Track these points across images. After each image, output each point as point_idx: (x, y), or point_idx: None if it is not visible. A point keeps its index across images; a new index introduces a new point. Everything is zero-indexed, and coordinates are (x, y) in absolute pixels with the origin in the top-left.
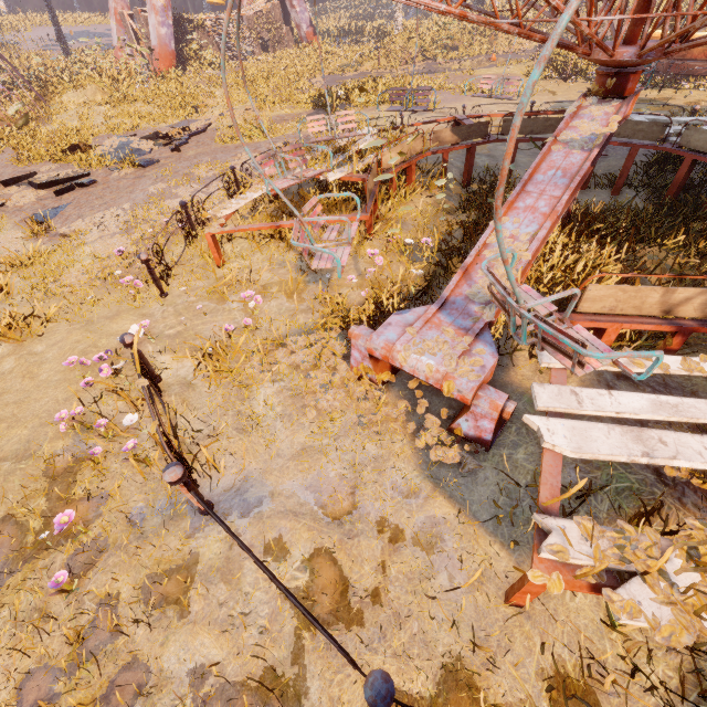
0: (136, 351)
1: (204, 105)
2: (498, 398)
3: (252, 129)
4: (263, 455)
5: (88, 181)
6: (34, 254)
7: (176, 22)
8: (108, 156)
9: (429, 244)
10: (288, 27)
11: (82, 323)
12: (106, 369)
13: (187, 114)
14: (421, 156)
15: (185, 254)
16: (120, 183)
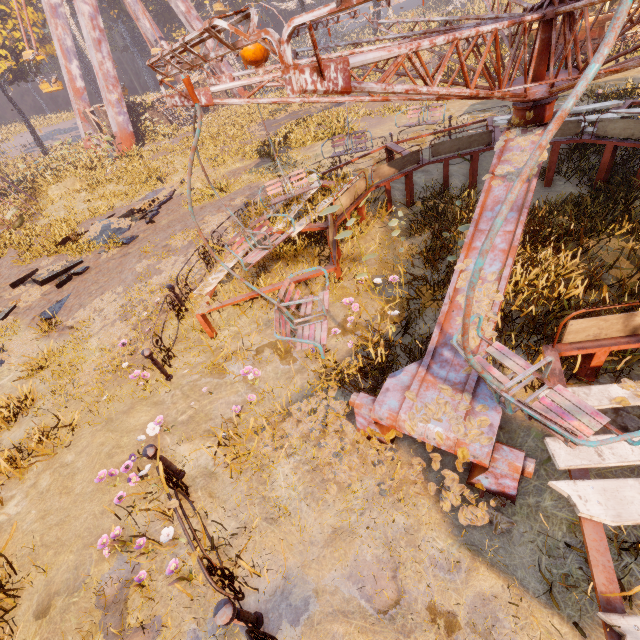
0: (163, 477)
1: (166, 174)
2: (515, 458)
3: (211, 190)
4: (297, 546)
5: (83, 269)
6: (49, 354)
7: (129, 109)
8: (95, 241)
9: (396, 280)
10: None
11: (102, 422)
12: (134, 477)
13: (153, 185)
14: (366, 193)
15: (179, 330)
16: (110, 265)
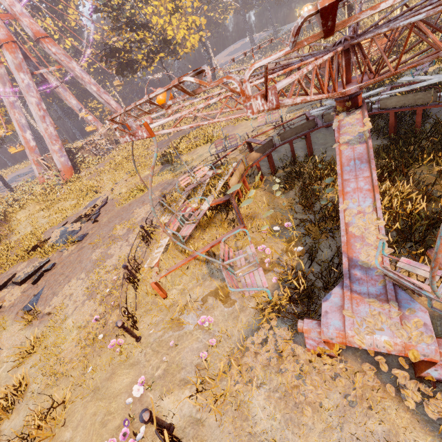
0: None
1: (100, 187)
2: None
3: (134, 191)
4: None
5: (51, 266)
6: (34, 340)
7: (67, 152)
8: (57, 243)
9: (289, 225)
10: (126, 129)
11: (90, 393)
12: None
13: (92, 196)
14: (246, 172)
15: (136, 297)
16: (71, 258)
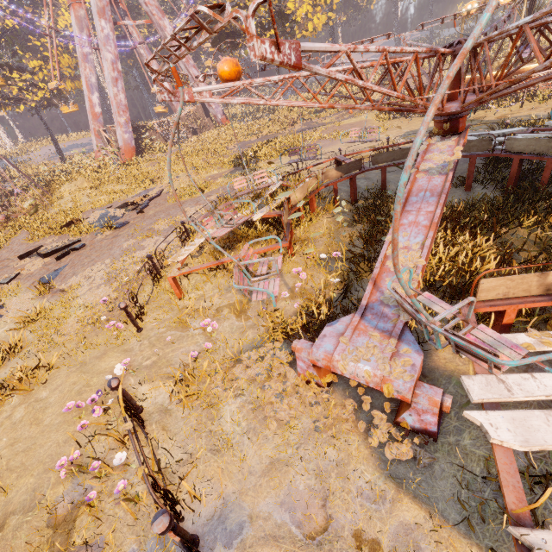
0: (121, 400)
1: (158, 177)
2: (434, 394)
3: (193, 189)
4: (237, 475)
5: (80, 246)
6: (41, 310)
7: (134, 129)
8: (93, 225)
9: (338, 256)
10: (209, 117)
11: (77, 365)
12: (97, 409)
13: (146, 185)
14: (317, 190)
15: (153, 293)
16: (103, 243)
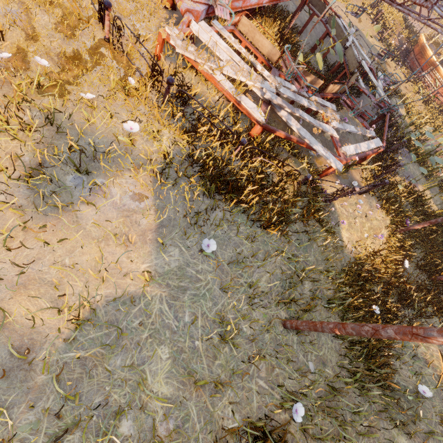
0: None
1: None
2: (191, 17)
3: None
4: None
5: None
6: None
7: None
8: None
9: None
10: None
11: None
12: None
13: None
14: None
15: None
16: None
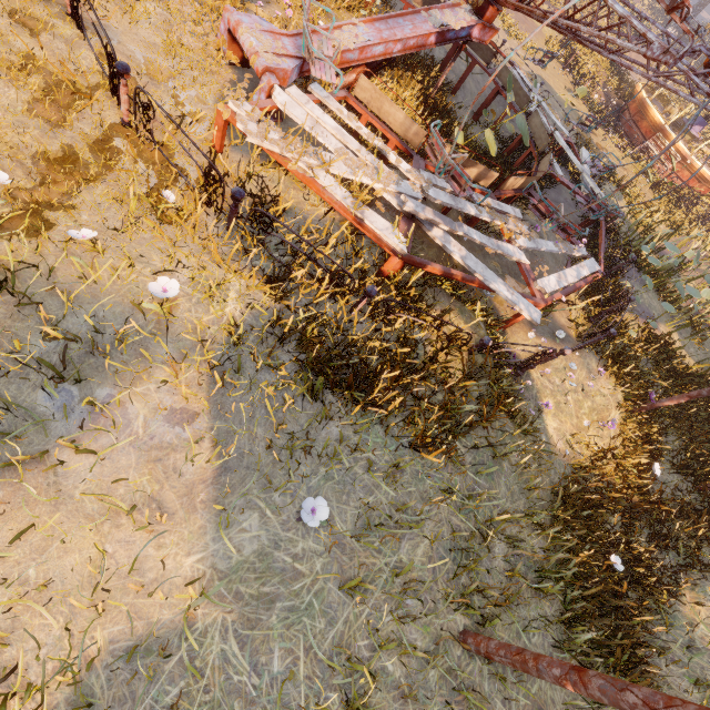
0: None
1: None
2: (274, 81)
3: None
4: (126, 28)
5: None
6: None
7: None
8: None
9: None
10: None
11: None
12: None
13: None
14: None
15: None
16: None
